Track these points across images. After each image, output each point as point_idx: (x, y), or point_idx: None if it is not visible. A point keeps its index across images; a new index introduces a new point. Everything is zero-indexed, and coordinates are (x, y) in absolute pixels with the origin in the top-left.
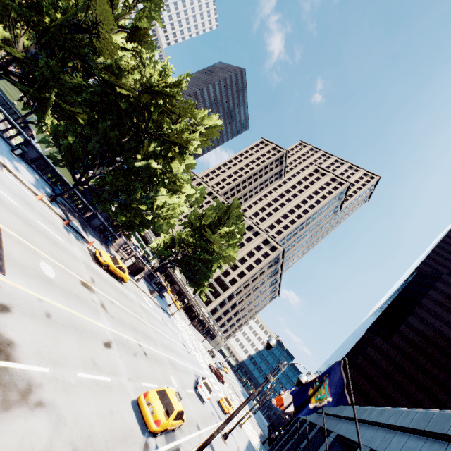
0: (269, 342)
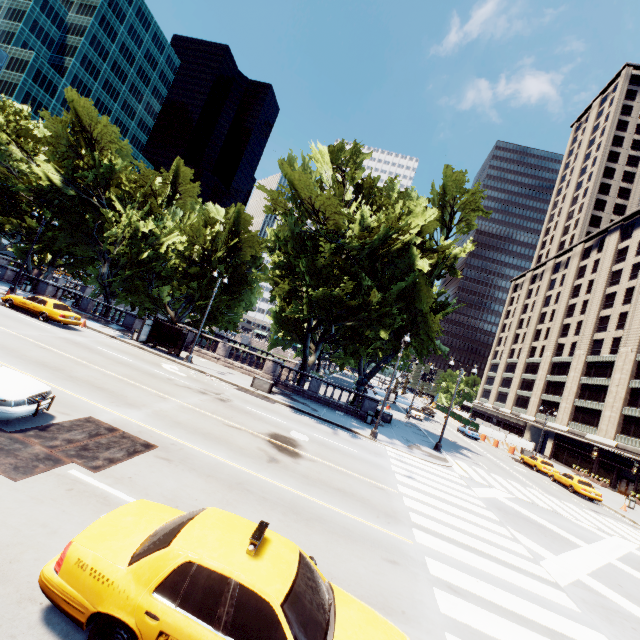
0: None
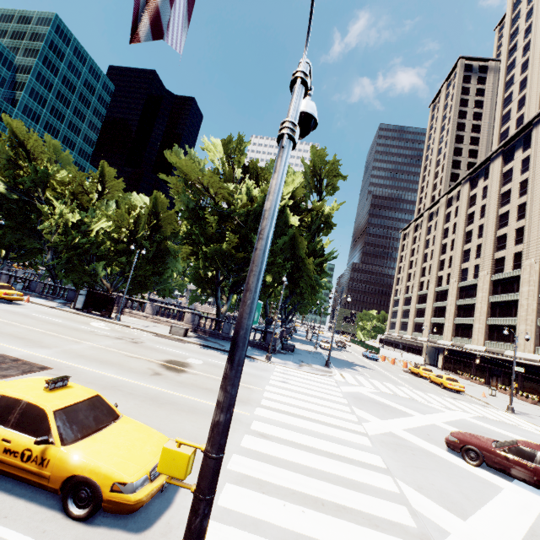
0: None
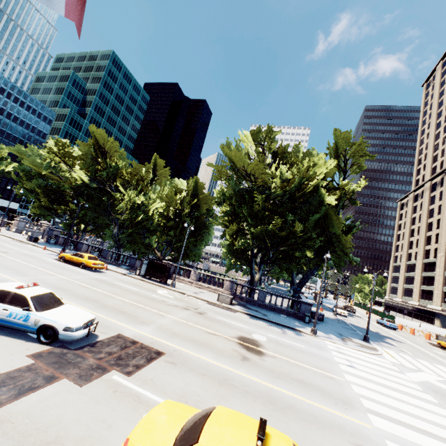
0: None
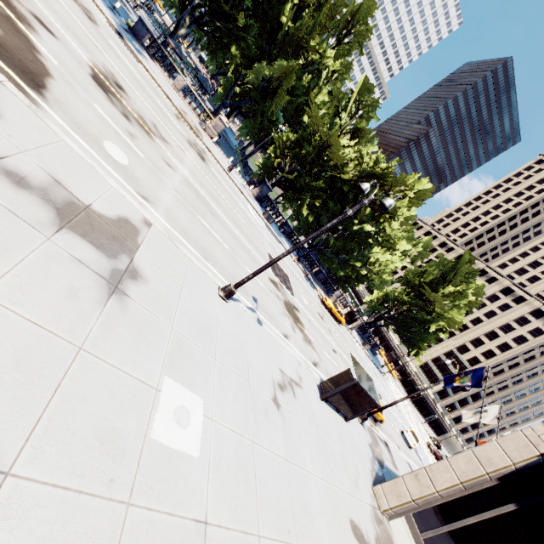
0: (444, 361)
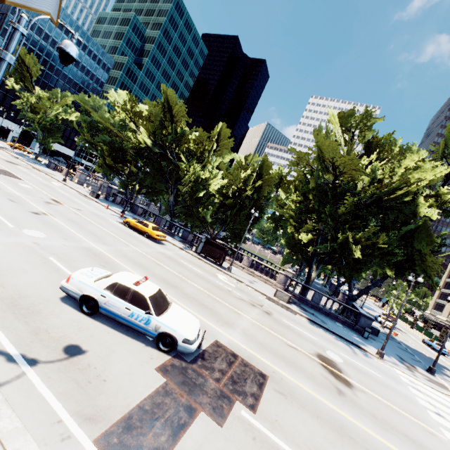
0: None
